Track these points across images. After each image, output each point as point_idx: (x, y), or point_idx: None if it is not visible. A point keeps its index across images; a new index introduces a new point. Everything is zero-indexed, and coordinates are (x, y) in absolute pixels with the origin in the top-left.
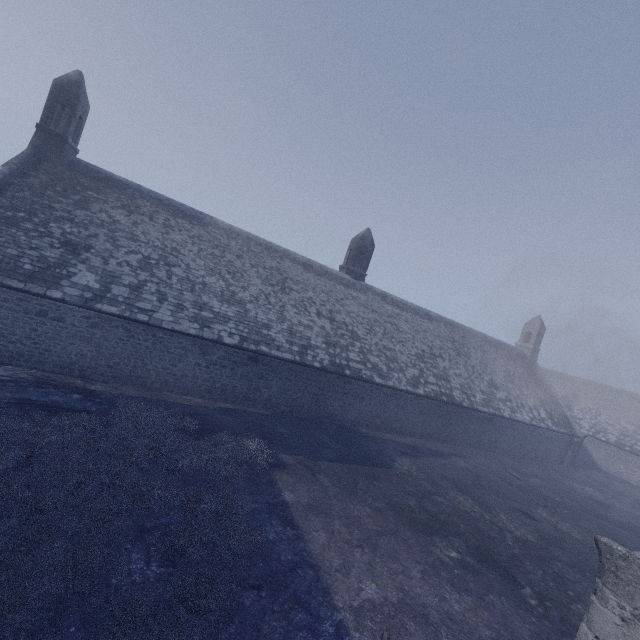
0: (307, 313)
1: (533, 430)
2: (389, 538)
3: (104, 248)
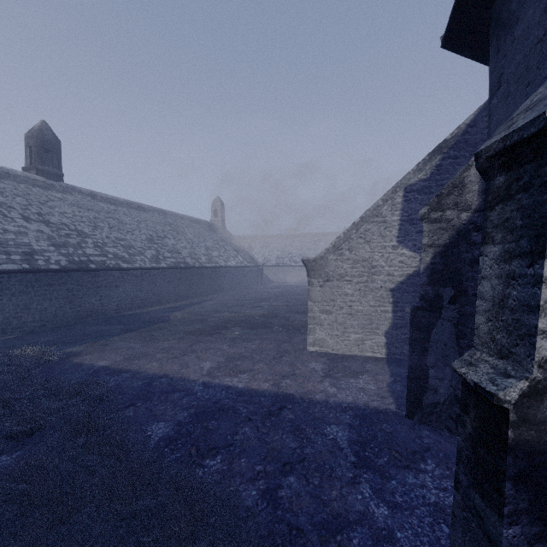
0: (9, 219)
1: (239, 270)
2: (199, 344)
3: None
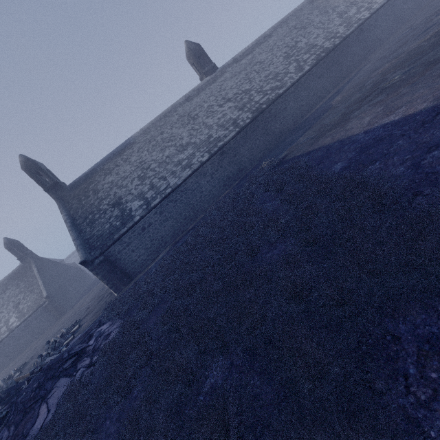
0: (216, 112)
1: (393, 2)
2: (358, 109)
3: (124, 192)
